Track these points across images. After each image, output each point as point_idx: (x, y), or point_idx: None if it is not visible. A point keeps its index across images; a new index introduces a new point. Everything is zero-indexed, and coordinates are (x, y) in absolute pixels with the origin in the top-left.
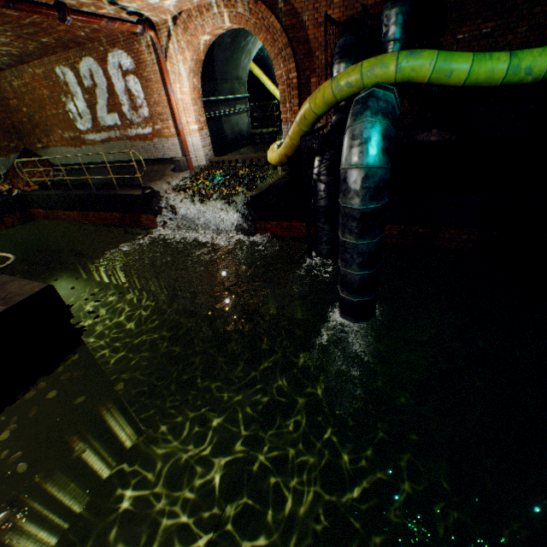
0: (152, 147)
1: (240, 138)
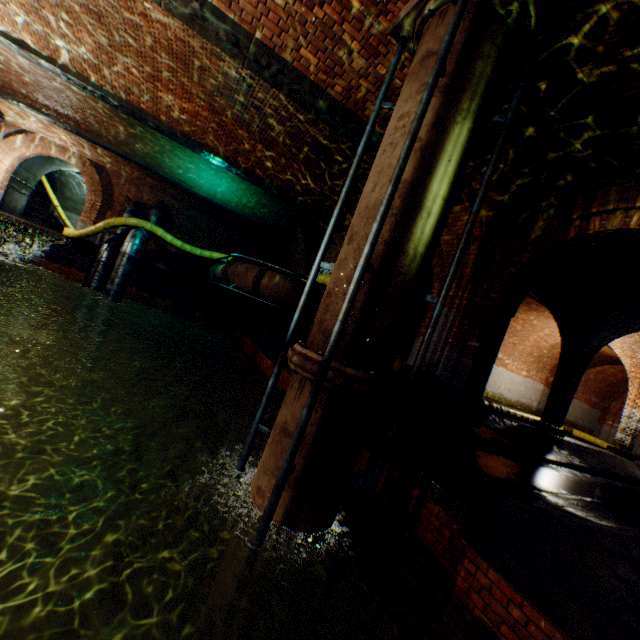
0: None
1: (14, 211)
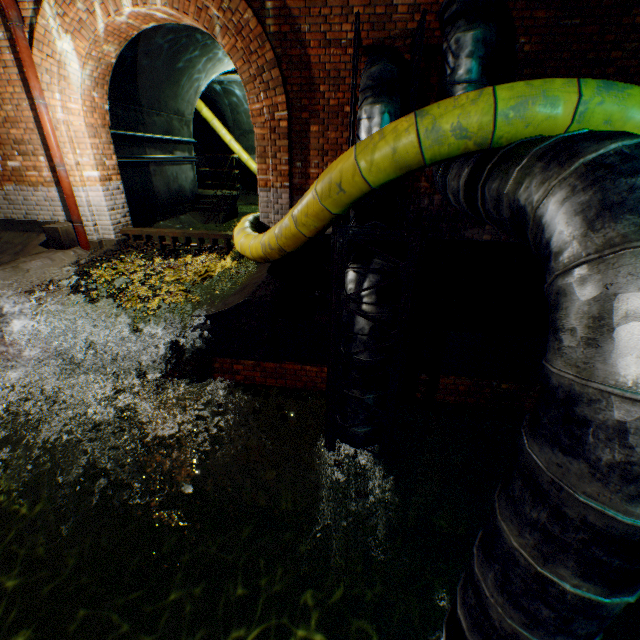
0: (1, 198)
1: (180, 199)
